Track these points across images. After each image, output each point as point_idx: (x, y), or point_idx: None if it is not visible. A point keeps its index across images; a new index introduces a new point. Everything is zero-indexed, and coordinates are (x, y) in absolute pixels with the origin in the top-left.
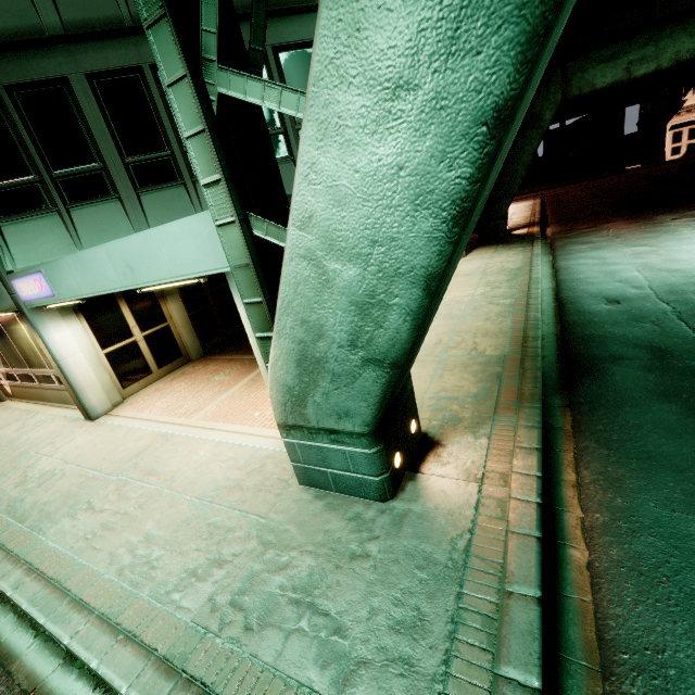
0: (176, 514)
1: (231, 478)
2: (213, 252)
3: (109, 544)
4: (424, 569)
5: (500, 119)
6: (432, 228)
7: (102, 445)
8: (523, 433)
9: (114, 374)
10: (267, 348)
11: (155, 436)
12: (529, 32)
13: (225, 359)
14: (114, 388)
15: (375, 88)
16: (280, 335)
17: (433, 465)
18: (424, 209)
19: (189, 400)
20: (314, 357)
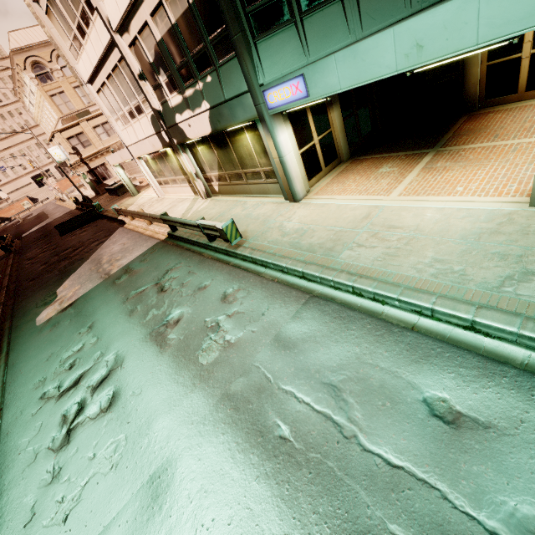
0: (448, 248)
1: (482, 228)
2: None
3: (403, 263)
4: None
5: None
6: None
7: (324, 214)
8: None
9: (304, 169)
10: None
11: (367, 207)
12: None
13: (377, 158)
14: (306, 180)
15: None
16: None
17: None
18: None
19: (372, 185)
20: None
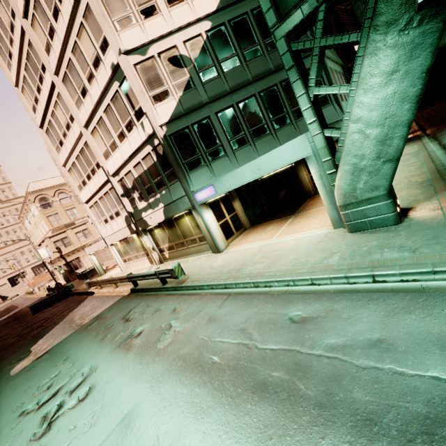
0: (299, 253)
1: (314, 242)
2: (302, 150)
3: (278, 265)
4: (428, 230)
5: (428, 71)
6: (409, 107)
7: (237, 254)
8: None
9: (223, 234)
10: (332, 177)
11: (260, 246)
12: (434, 48)
13: (265, 224)
14: (224, 239)
15: (384, 75)
16: (344, 165)
17: (413, 212)
18: (405, 102)
19: (263, 236)
20: (360, 169)
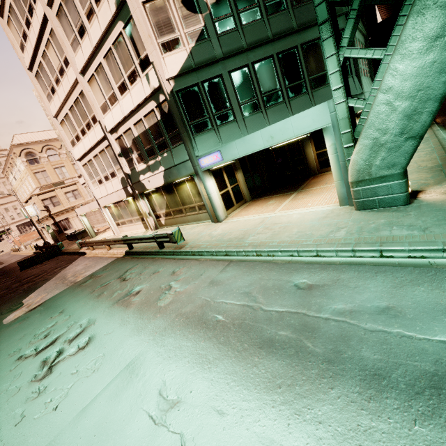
0: (304, 227)
1: (319, 217)
2: (320, 120)
3: (282, 236)
4: (439, 212)
5: None
6: None
7: (237, 225)
8: None
9: (223, 204)
10: (348, 151)
11: (262, 218)
12: None
13: (267, 198)
14: (224, 209)
15: (427, 40)
16: (364, 139)
17: (423, 195)
18: (443, 73)
19: (264, 209)
20: (380, 144)
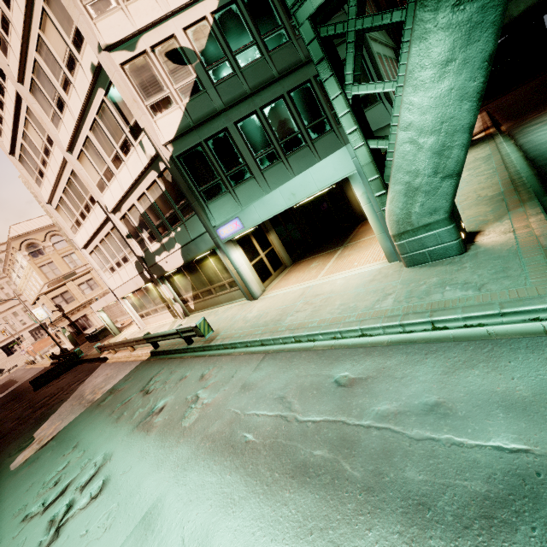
0: (348, 296)
1: (366, 280)
2: (343, 168)
3: (323, 313)
4: (497, 260)
5: (491, 58)
6: (469, 107)
7: (275, 301)
8: (530, 211)
9: (257, 276)
10: (382, 200)
11: (302, 289)
12: (497, 28)
13: (309, 259)
14: (260, 282)
15: (437, 66)
16: (395, 185)
17: (481, 237)
18: (464, 101)
19: (306, 275)
20: (414, 189)
